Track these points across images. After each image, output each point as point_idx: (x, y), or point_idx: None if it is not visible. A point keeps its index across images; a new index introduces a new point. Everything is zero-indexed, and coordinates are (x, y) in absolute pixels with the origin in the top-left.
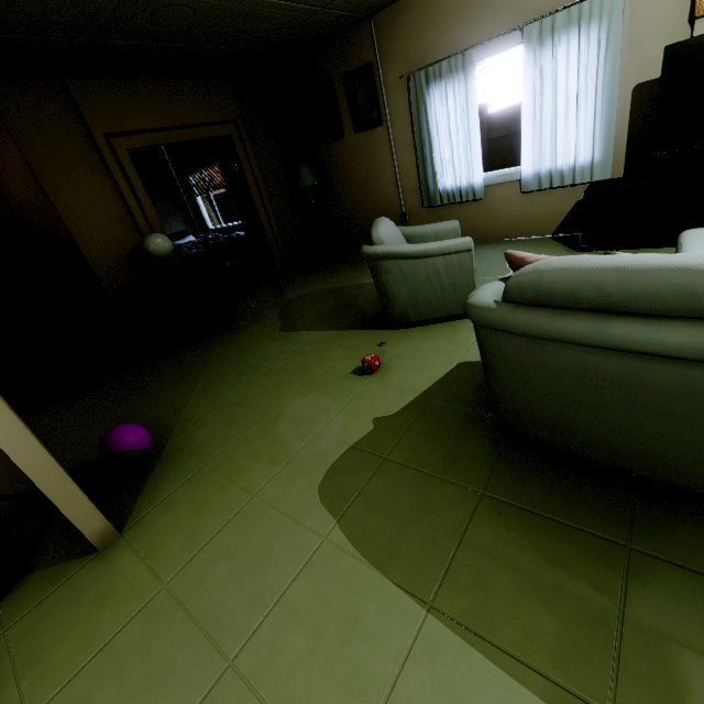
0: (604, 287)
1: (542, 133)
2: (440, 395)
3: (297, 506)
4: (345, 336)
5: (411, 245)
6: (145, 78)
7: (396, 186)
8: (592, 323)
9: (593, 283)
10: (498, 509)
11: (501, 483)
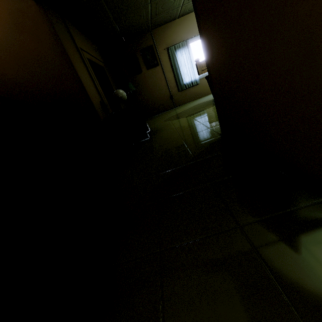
0: None
1: None
2: None
3: None
4: None
5: None
6: (81, 32)
7: (167, 86)
8: None
9: None
10: None
11: None
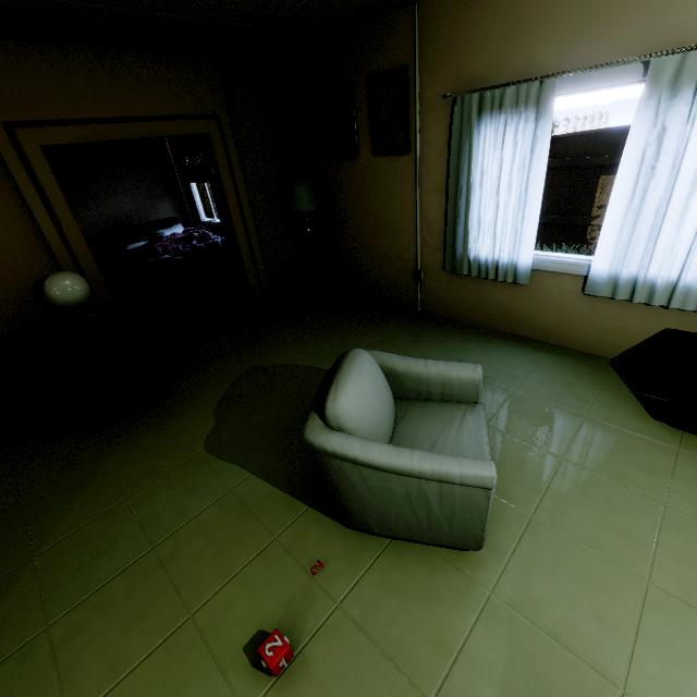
0: None
1: (638, 225)
2: None
3: None
4: (277, 508)
5: (386, 452)
6: (81, 46)
7: (414, 235)
8: None
9: None
10: None
11: None
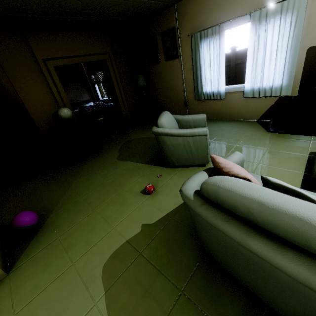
0: (251, 210)
1: (257, 69)
2: (178, 215)
3: (90, 276)
4: (144, 167)
5: (176, 130)
6: (64, 32)
7: (183, 88)
8: (240, 234)
9: (245, 205)
10: (187, 306)
11: (193, 286)
